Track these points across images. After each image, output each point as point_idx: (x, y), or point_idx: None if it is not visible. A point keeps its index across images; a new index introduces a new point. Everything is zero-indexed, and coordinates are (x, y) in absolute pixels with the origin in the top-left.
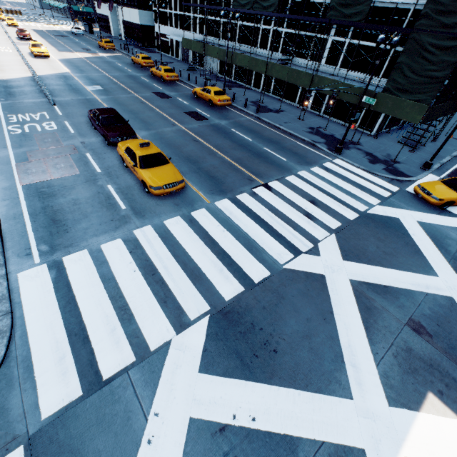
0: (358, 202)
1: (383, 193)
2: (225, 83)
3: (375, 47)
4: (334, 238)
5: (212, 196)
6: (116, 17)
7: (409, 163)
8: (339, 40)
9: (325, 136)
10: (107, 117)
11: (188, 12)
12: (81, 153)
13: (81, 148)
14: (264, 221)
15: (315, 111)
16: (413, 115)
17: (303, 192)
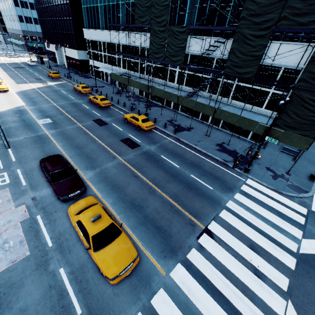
0: (287, 238)
1: (299, 220)
2: (147, 108)
3: (257, 89)
4: (293, 310)
5: (165, 261)
6: (60, 53)
7: (298, 173)
8: (229, 82)
9: (230, 153)
10: (57, 172)
11: (114, 54)
12: (32, 217)
13: (32, 207)
14: (222, 294)
15: (215, 125)
16: (300, 144)
17: (240, 233)
